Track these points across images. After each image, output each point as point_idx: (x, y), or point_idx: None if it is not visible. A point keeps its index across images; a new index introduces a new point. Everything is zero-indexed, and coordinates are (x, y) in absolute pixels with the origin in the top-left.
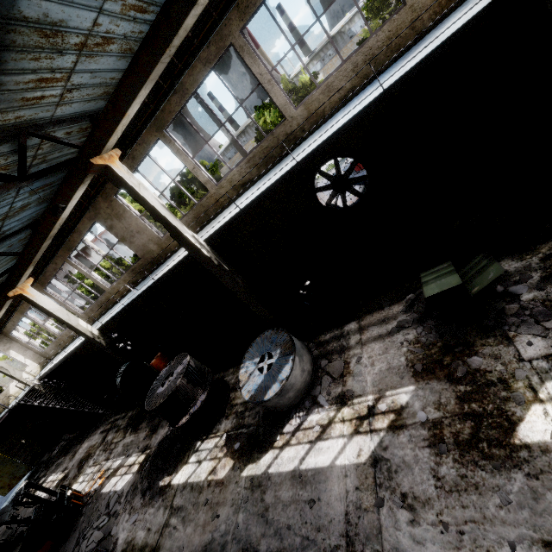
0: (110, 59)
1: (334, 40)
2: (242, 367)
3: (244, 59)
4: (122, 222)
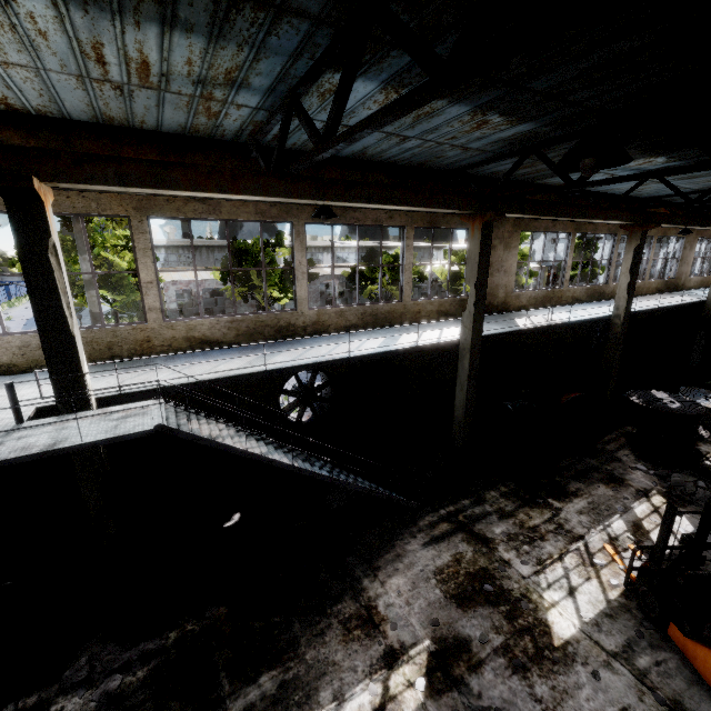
0: (618, 187)
1: (326, 250)
2: (699, 402)
3: (616, 245)
4: (503, 252)
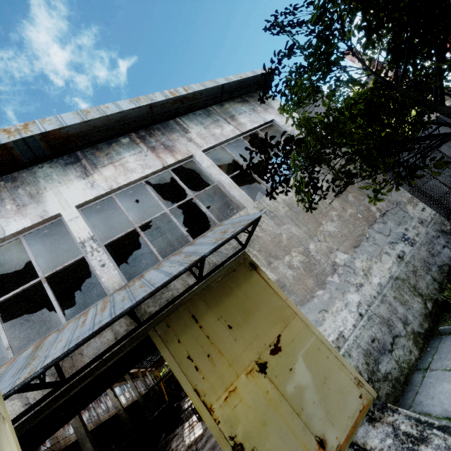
0: None
1: None
2: None
3: None
4: None
